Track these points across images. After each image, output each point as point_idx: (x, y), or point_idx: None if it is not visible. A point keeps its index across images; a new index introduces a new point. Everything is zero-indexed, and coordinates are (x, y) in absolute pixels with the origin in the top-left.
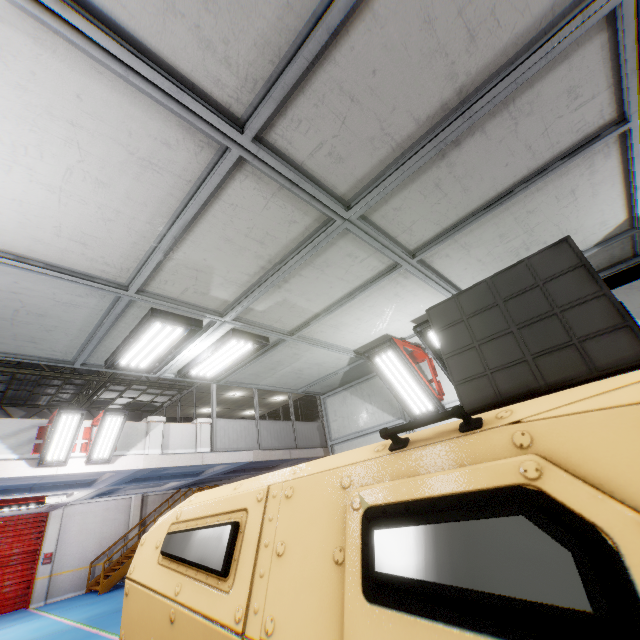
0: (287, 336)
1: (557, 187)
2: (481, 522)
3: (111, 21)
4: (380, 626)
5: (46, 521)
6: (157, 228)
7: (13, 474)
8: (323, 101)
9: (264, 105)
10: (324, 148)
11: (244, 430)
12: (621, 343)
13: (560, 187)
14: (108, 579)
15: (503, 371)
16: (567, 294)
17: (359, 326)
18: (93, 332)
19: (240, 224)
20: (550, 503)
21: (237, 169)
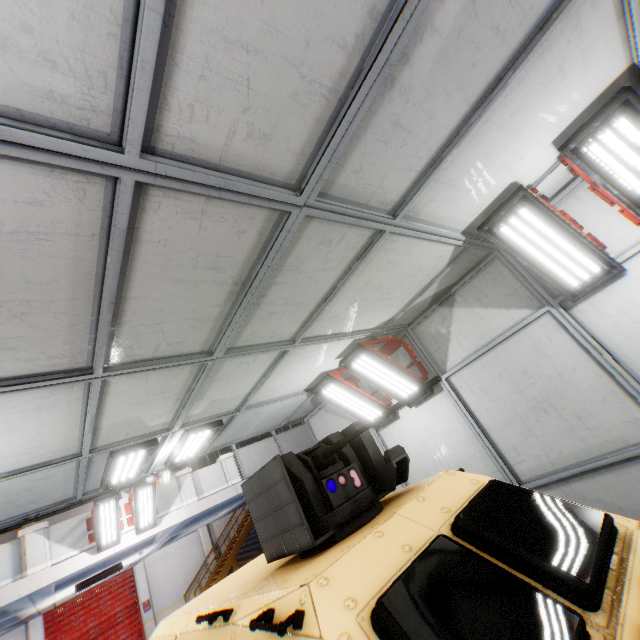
0: (235, 413)
1: (373, 267)
2: None
3: None
4: None
5: (133, 576)
6: (76, 424)
7: (80, 567)
8: (138, 334)
9: (96, 359)
10: (162, 345)
11: (265, 449)
12: (303, 534)
13: (375, 266)
14: None
15: (274, 539)
16: (283, 495)
17: (293, 380)
18: (76, 479)
19: (137, 394)
20: None
21: (107, 380)
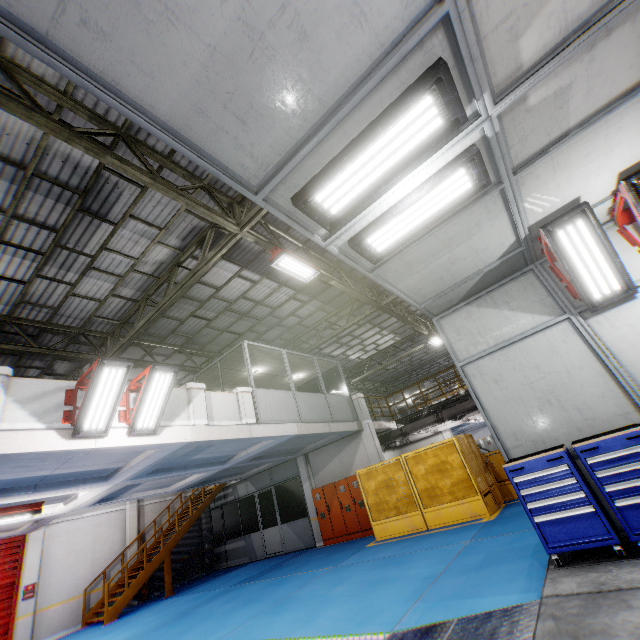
0: (510, 174)
1: None
2: None
3: None
4: None
5: (24, 546)
6: None
7: (41, 448)
8: None
9: None
10: None
11: (283, 401)
12: None
13: None
14: (114, 604)
15: None
16: None
17: (573, 173)
18: (329, 112)
19: None
20: None
21: None
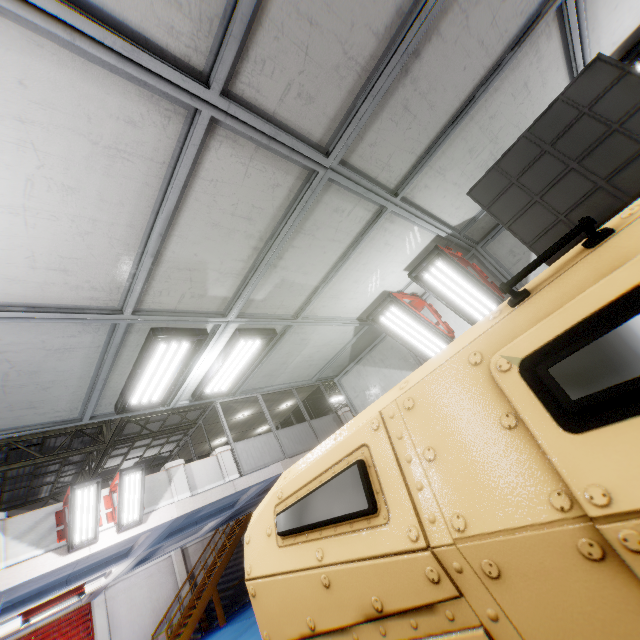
0: (292, 321)
1: (511, 83)
2: None
3: None
4: (607, 446)
5: (90, 612)
6: (139, 230)
7: (44, 570)
8: (282, 32)
9: (225, 48)
10: (292, 89)
11: (265, 445)
12: None
13: (514, 82)
14: None
15: (577, 209)
16: (619, 107)
17: (357, 290)
18: (95, 376)
19: (224, 202)
20: None
21: (210, 136)
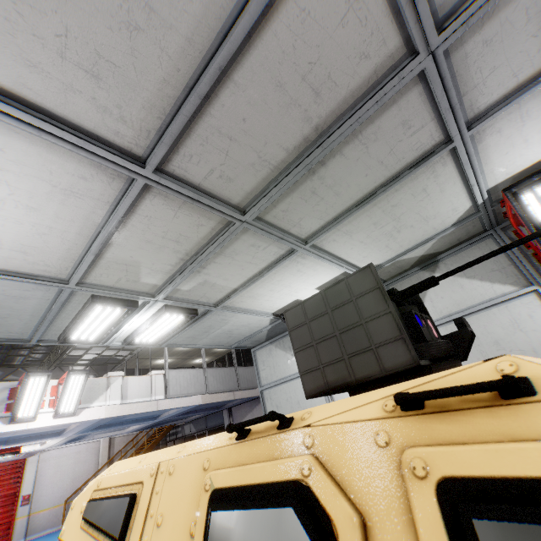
0: (213, 307)
1: (411, 187)
2: (270, 510)
3: (22, 98)
4: None
5: (24, 467)
6: (86, 237)
7: None
8: (207, 141)
9: (158, 148)
10: (215, 173)
11: (193, 378)
12: (399, 351)
13: (413, 187)
14: None
15: (330, 366)
16: (369, 309)
17: (273, 295)
18: (44, 316)
19: (156, 229)
20: (311, 497)
21: (146, 191)
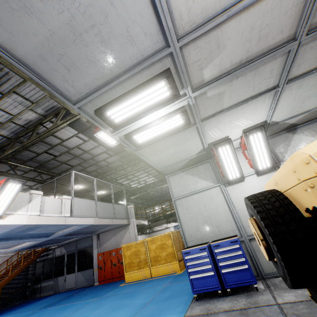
0: (200, 121)
1: None
2: None
3: None
4: None
5: None
6: None
7: None
8: None
9: None
10: None
11: (89, 206)
12: None
13: None
14: None
15: None
16: None
17: (226, 126)
18: (116, 76)
19: (267, 19)
20: None
21: None
